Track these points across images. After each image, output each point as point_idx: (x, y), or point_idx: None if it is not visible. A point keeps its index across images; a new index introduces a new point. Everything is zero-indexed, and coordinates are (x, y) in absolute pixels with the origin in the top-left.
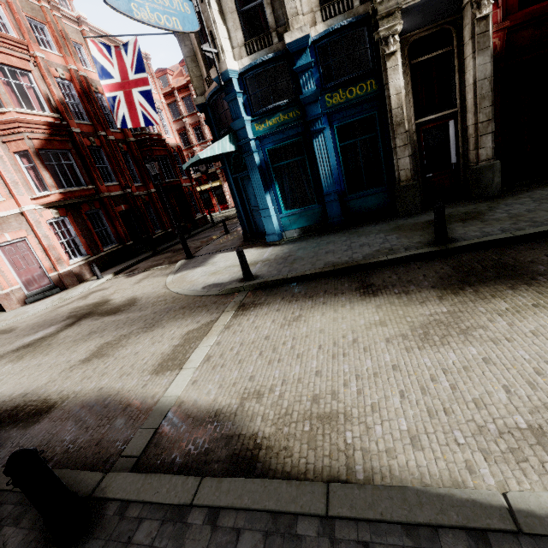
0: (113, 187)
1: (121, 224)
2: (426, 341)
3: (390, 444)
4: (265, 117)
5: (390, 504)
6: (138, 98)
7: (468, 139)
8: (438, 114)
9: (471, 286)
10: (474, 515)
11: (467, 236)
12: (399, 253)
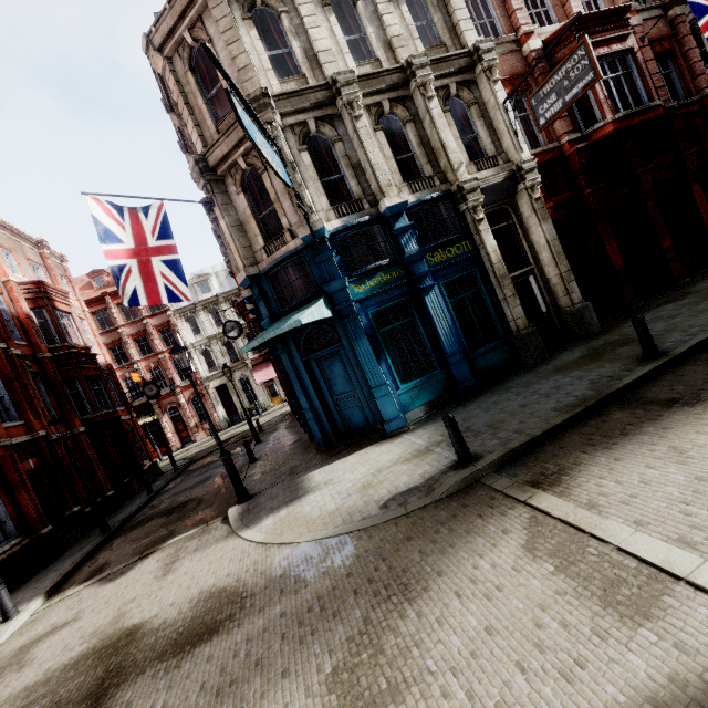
0: (14, 429)
1: (30, 495)
2: None
3: None
4: (364, 278)
5: None
6: (160, 267)
7: (553, 288)
8: (521, 271)
9: None
10: None
11: (667, 347)
12: (634, 373)
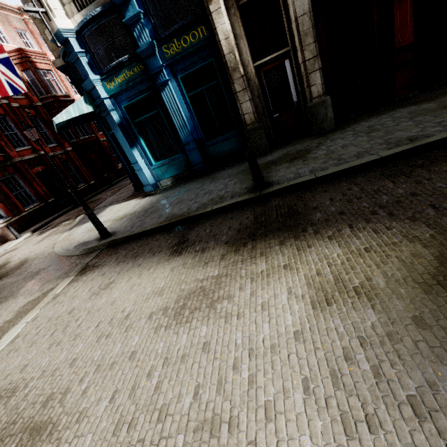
0: (25, 151)
1: (39, 184)
2: (177, 317)
3: None
4: (112, 75)
5: None
6: None
7: (302, 77)
8: (273, 54)
9: (253, 241)
10: None
11: (283, 179)
12: (222, 203)
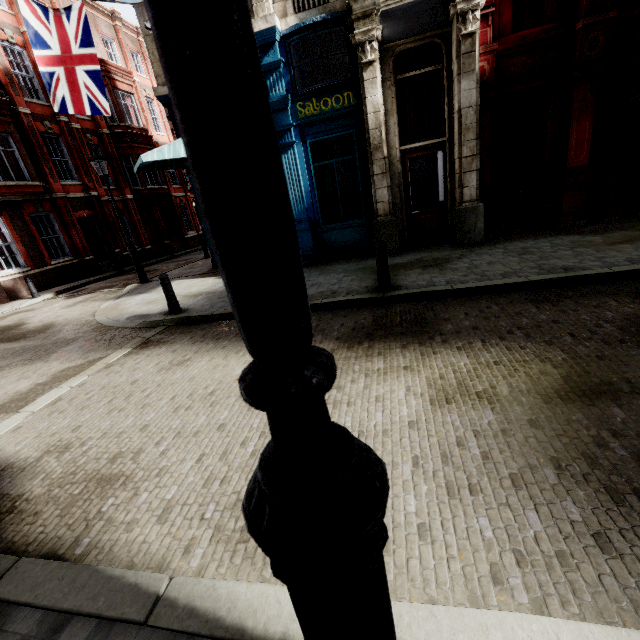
0: (73, 186)
1: (79, 234)
2: None
3: (139, 515)
4: None
5: (55, 586)
6: (83, 78)
7: (455, 175)
8: (425, 142)
9: (371, 341)
10: (120, 602)
11: (413, 285)
12: (336, 297)
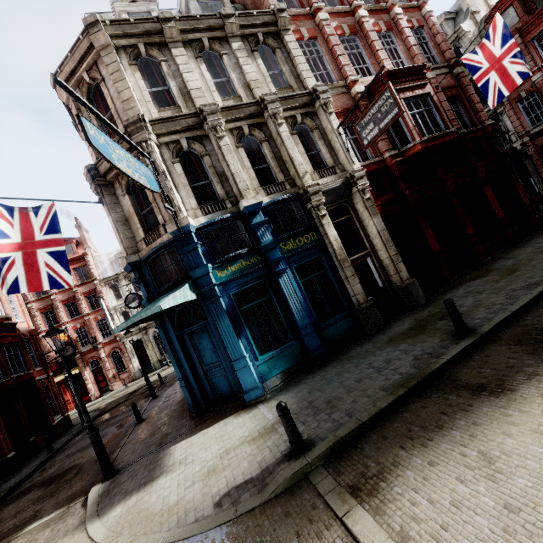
0: None
1: None
2: None
3: None
4: (226, 264)
5: None
6: (44, 258)
7: (386, 268)
8: (359, 254)
9: None
10: None
11: (475, 324)
12: (448, 352)
